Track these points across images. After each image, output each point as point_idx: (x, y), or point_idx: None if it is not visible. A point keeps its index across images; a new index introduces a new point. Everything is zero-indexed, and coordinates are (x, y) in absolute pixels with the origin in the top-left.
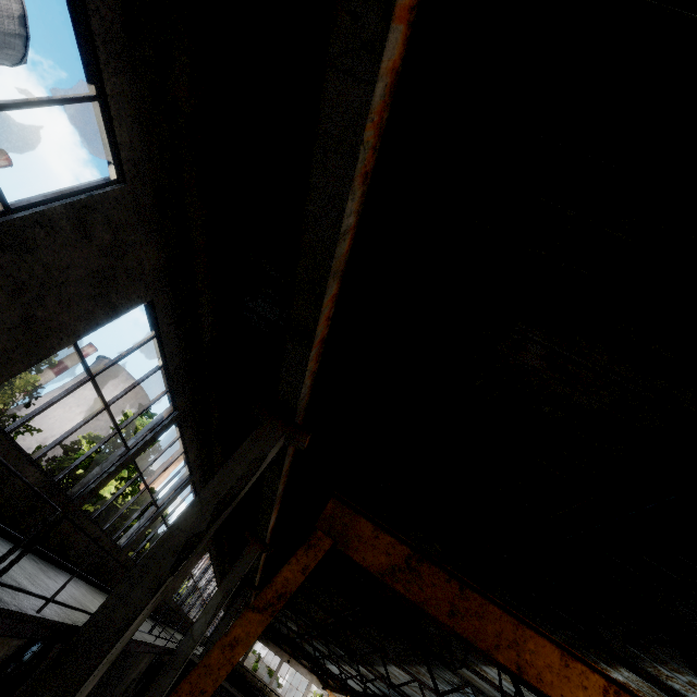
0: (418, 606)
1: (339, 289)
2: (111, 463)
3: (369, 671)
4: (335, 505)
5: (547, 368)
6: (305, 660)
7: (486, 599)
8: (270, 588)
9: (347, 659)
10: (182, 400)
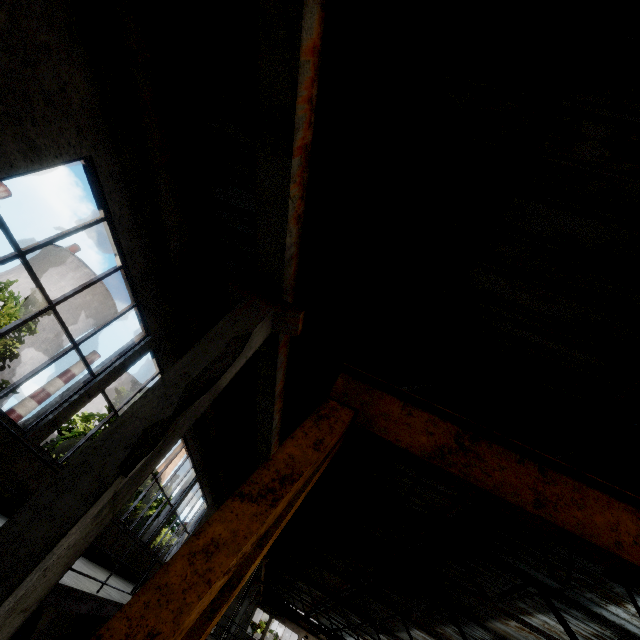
0: (490, 493)
1: (321, 43)
2: (73, 391)
3: (392, 637)
4: (347, 381)
5: (611, 159)
6: (323, 634)
7: (580, 482)
8: (267, 469)
9: (366, 628)
10: (154, 321)
